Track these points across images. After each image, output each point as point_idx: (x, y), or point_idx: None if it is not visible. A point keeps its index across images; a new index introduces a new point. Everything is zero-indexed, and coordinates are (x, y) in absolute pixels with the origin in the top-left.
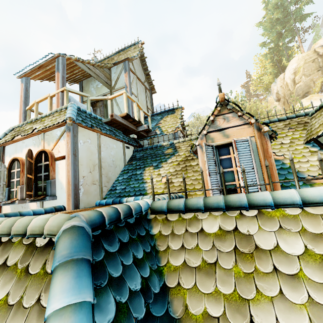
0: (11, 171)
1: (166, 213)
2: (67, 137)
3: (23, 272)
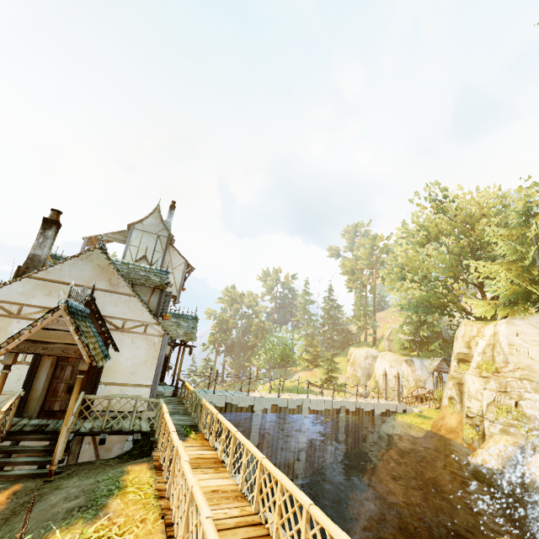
0: None
1: None
2: None
3: None
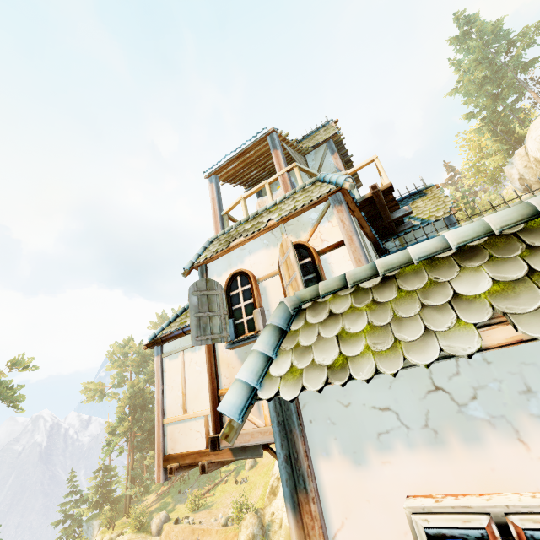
0: (231, 294)
1: None
2: (339, 213)
3: None
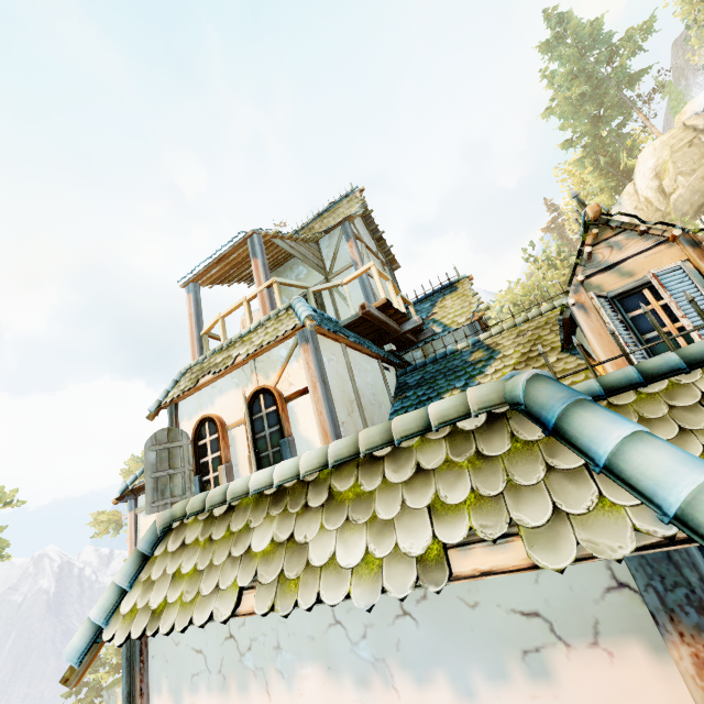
0: (199, 444)
1: (605, 396)
2: (305, 353)
3: (478, 460)
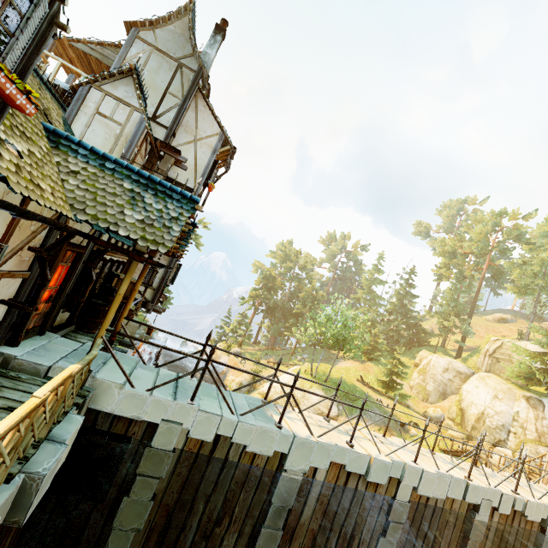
0: None
1: None
2: None
3: None
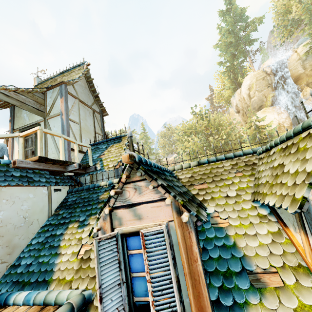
0: None
1: None
2: None
3: None
